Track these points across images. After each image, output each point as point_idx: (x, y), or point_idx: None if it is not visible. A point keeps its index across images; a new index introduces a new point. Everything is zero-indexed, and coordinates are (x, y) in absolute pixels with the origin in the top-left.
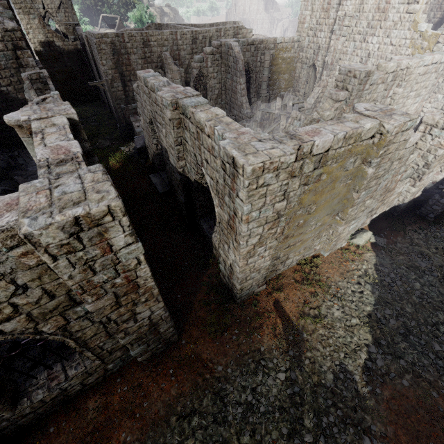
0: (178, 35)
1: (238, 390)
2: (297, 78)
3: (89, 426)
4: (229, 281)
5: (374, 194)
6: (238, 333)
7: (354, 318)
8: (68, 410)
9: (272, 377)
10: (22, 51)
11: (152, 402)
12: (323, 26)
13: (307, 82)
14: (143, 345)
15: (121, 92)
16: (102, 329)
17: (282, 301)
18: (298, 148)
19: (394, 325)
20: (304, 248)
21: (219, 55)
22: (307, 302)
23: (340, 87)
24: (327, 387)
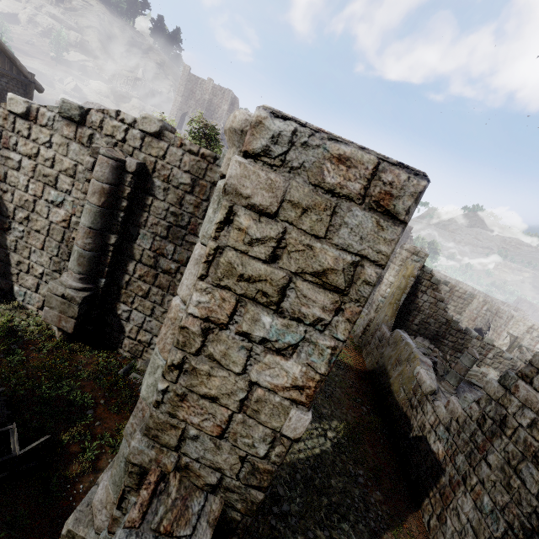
0: (476, 291)
1: None
2: None
3: None
4: None
5: None
6: None
7: None
8: None
9: None
10: None
11: None
12: None
13: None
14: None
15: None
16: None
17: None
18: (533, 325)
19: None
20: None
21: None
22: None
23: None
24: None
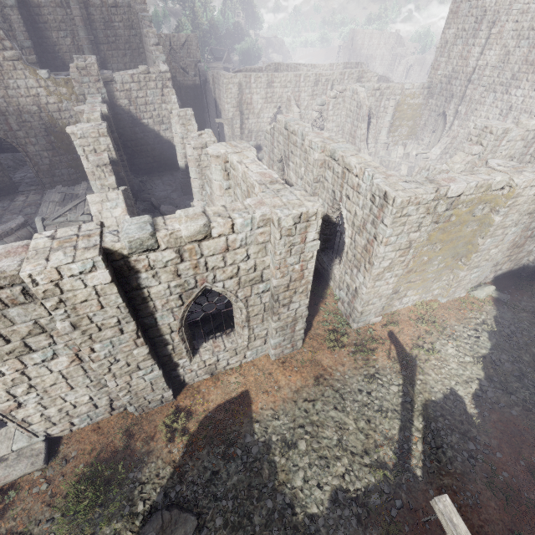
0: (302, 78)
1: (355, 391)
2: (423, 126)
3: (232, 393)
4: (349, 306)
5: (500, 244)
6: (354, 350)
7: (468, 356)
8: (214, 380)
9: (385, 387)
10: (169, 90)
11: (282, 386)
12: (460, 74)
13: (434, 131)
14: (281, 337)
15: (237, 129)
16: (262, 311)
17: (396, 333)
18: (436, 190)
19: (509, 368)
20: (422, 288)
21: (342, 99)
22: (421, 337)
23: (474, 142)
24: (436, 403)
